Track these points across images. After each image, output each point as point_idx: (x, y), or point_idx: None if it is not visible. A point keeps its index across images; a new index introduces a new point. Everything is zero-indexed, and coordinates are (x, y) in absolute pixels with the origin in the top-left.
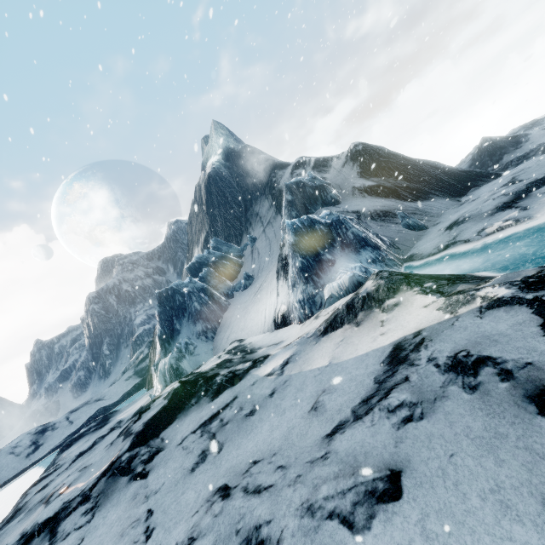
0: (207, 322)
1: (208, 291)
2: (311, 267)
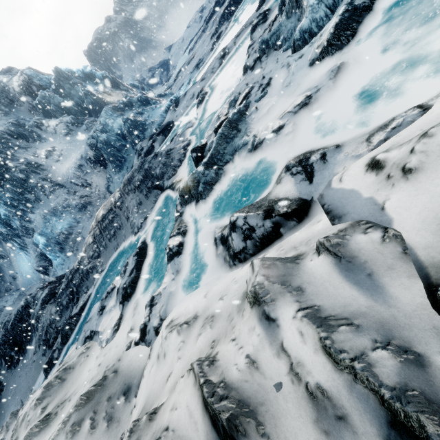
0: None
1: None
2: None
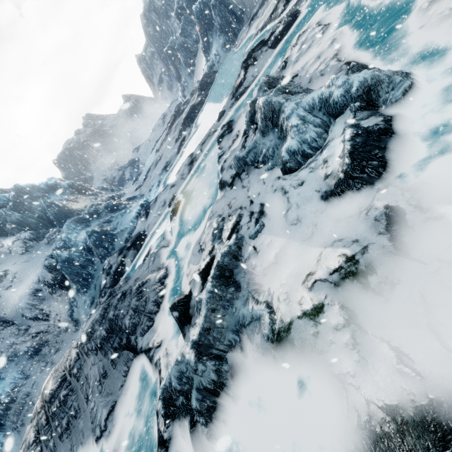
0: (189, 68)
1: (185, 45)
2: (205, 48)
